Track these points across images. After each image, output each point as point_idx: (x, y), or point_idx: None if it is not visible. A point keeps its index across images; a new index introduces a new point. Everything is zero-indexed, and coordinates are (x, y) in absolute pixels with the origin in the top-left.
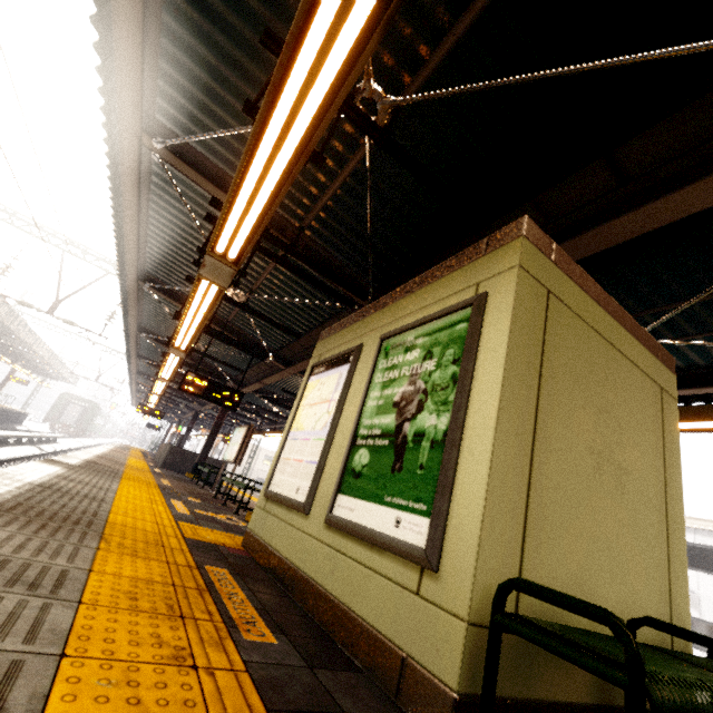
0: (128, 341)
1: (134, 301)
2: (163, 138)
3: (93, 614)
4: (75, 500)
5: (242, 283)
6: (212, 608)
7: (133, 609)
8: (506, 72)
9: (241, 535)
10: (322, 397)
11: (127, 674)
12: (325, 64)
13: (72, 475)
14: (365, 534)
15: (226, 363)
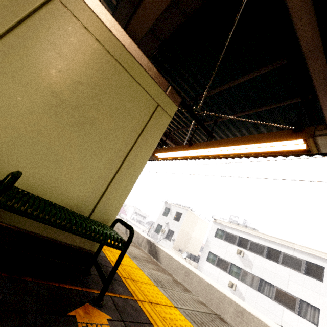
0: None
1: None
2: None
3: None
4: None
5: None
6: None
7: None
8: None
9: None
10: None
11: None
12: None
13: None
14: None
15: None
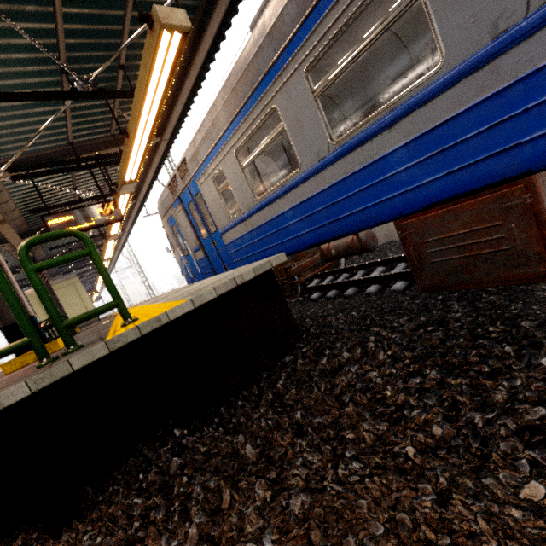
0: None
1: None
2: None
3: None
4: None
5: None
6: None
7: None
8: None
9: None
10: None
11: None
12: None
13: None
14: None
15: None
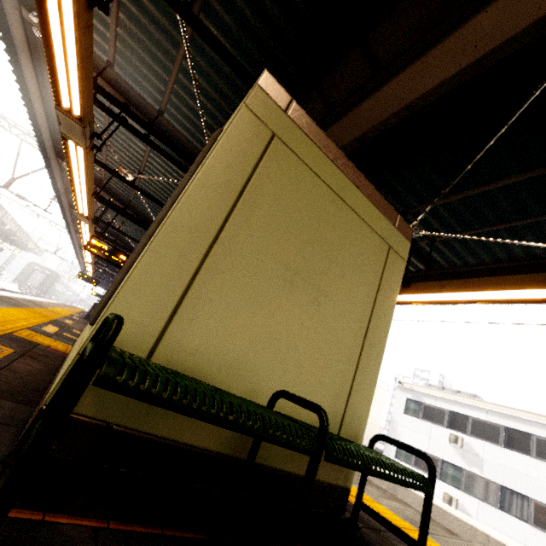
0: (66, 217)
1: (59, 178)
2: None
3: None
4: None
5: (134, 166)
6: None
7: None
8: None
9: None
10: None
11: None
12: None
13: None
14: None
15: (135, 239)
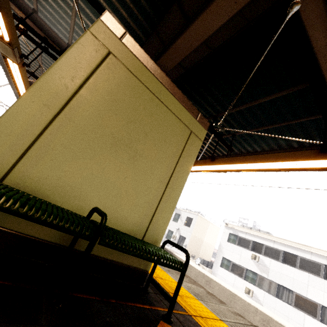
0: None
1: None
2: None
3: None
4: None
5: None
6: None
7: None
8: None
9: None
10: None
11: None
12: None
13: None
14: None
15: None
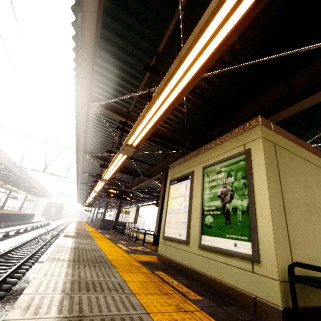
0: (77, 177)
1: (81, 162)
2: (96, 101)
3: (141, 297)
4: (91, 252)
5: None
6: (171, 289)
7: (150, 293)
8: (238, 59)
9: (152, 255)
10: (179, 194)
11: (170, 316)
12: (181, 82)
13: (78, 240)
14: (221, 251)
15: (121, 180)
